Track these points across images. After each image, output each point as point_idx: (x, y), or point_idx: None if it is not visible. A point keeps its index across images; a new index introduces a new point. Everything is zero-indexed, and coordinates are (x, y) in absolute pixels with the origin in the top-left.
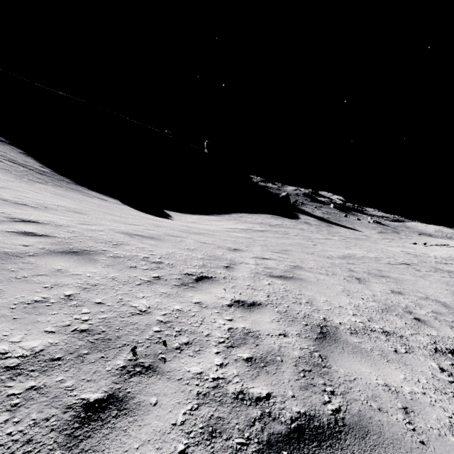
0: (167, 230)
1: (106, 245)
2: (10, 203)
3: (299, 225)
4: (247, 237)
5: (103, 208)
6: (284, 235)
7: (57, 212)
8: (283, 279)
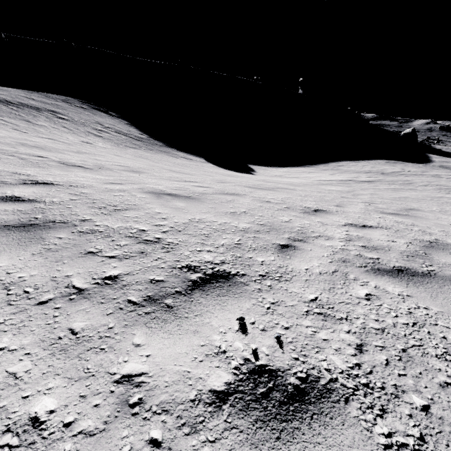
0: (226, 187)
1: (100, 211)
2: (63, 166)
3: (431, 170)
4: (345, 191)
5: (178, 167)
6: (405, 186)
7: (109, 172)
8: (405, 279)
